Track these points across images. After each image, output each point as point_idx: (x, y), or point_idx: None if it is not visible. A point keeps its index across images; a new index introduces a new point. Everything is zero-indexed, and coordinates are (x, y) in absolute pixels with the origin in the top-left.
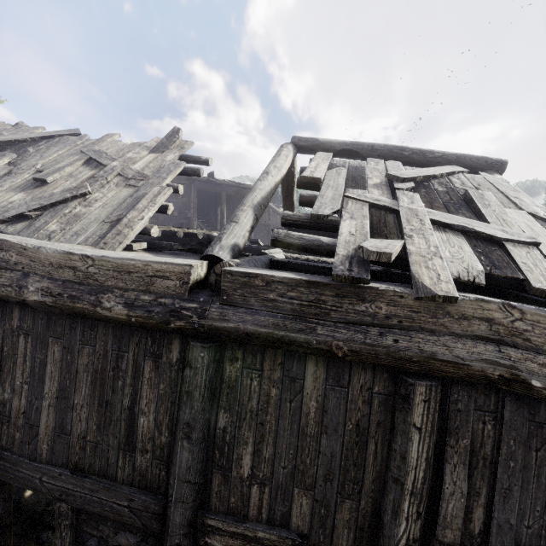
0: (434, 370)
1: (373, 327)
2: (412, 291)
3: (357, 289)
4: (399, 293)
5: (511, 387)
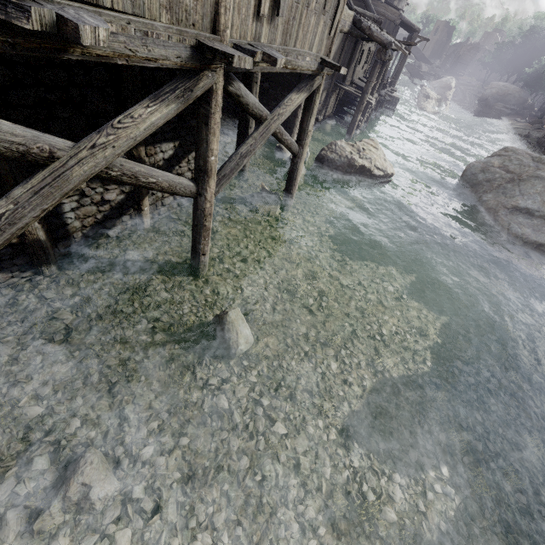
0: (378, 13)
1: (374, 6)
2: (379, 2)
3: (374, 0)
4: (378, 2)
5: (384, 16)
